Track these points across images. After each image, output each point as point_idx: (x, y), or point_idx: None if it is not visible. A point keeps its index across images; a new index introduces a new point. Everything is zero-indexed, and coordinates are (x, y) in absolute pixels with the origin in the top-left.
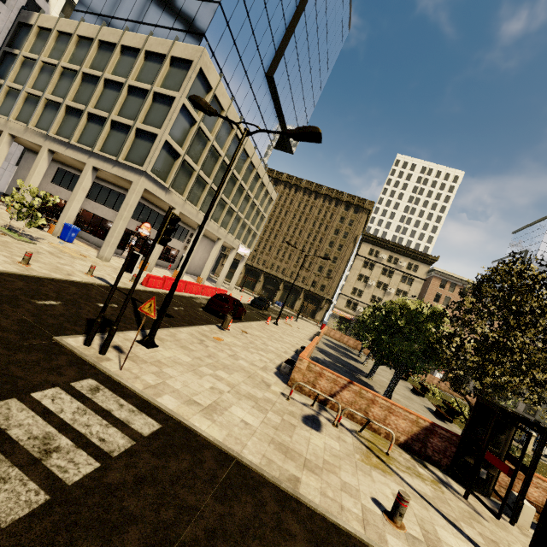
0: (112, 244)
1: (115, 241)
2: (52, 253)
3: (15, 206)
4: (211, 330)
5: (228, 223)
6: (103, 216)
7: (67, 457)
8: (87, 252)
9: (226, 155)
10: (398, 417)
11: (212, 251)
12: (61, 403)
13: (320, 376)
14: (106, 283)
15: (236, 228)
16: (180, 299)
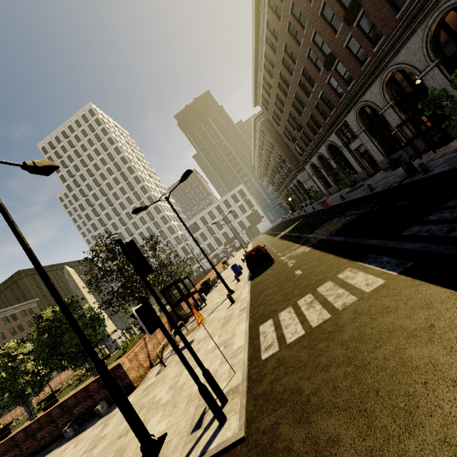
0: None
1: None
2: None
3: None
4: None
5: None
6: None
7: (306, 302)
8: None
9: None
10: None
11: None
12: (293, 329)
13: (137, 355)
14: None
15: None
16: None
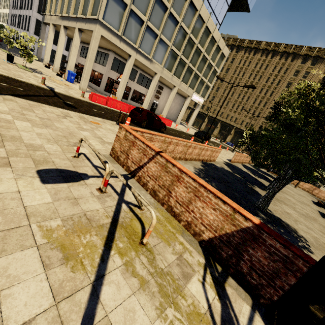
0: (85, 78)
1: (87, 77)
2: (37, 76)
3: (16, 46)
4: (102, 121)
5: (181, 73)
6: (98, 71)
7: None
8: (77, 87)
9: (174, 7)
10: (206, 204)
11: (169, 96)
12: None
13: (133, 145)
14: (49, 88)
15: (189, 79)
16: (115, 112)
